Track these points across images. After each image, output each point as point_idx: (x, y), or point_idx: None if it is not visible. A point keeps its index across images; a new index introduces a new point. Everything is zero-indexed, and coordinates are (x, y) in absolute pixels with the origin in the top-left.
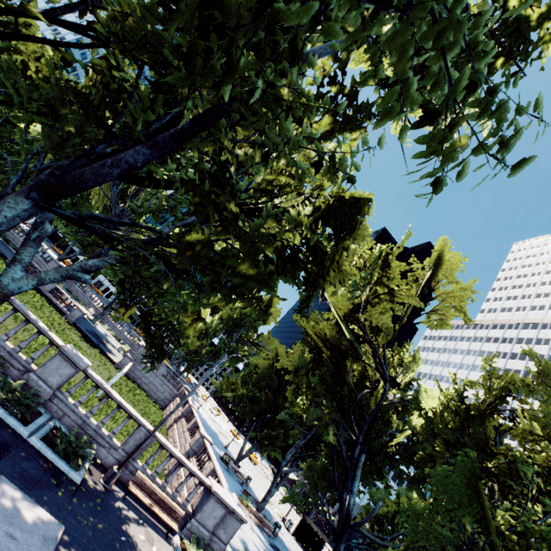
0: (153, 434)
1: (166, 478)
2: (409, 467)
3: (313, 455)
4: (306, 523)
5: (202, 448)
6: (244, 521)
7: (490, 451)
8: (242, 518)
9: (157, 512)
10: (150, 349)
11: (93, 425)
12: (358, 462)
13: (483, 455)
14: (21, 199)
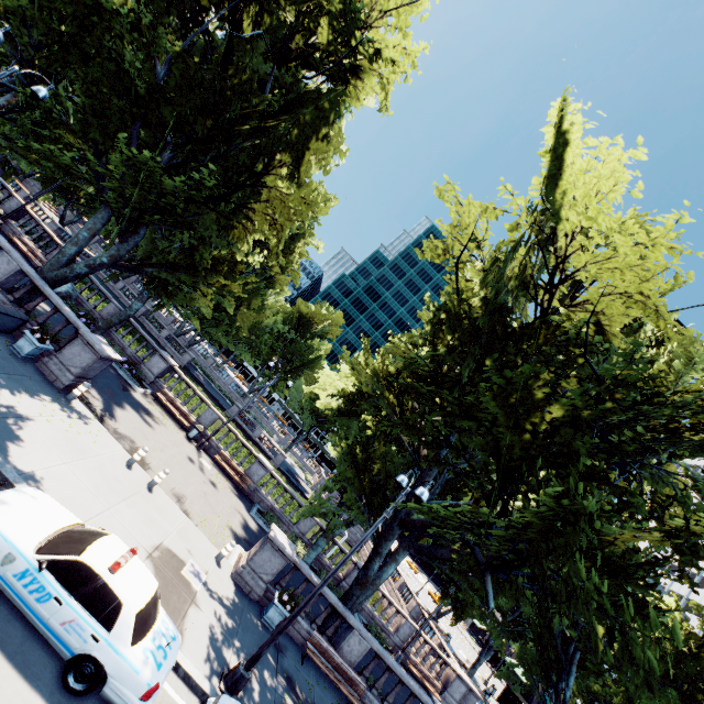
0: (420, 631)
1: (423, 657)
2: (626, 673)
3: (521, 632)
4: (510, 691)
5: (420, 616)
6: (479, 698)
7: (701, 688)
8: (478, 695)
9: (427, 685)
10: (455, 615)
11: (377, 617)
12: (573, 659)
13: (694, 689)
14: (405, 552)
